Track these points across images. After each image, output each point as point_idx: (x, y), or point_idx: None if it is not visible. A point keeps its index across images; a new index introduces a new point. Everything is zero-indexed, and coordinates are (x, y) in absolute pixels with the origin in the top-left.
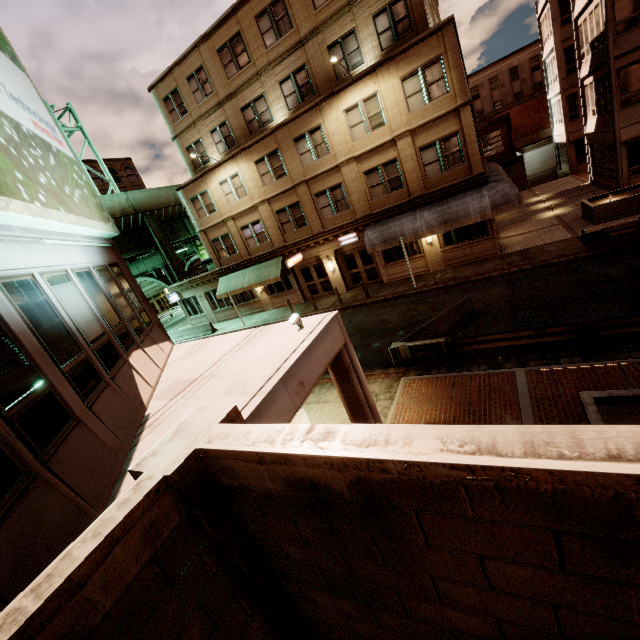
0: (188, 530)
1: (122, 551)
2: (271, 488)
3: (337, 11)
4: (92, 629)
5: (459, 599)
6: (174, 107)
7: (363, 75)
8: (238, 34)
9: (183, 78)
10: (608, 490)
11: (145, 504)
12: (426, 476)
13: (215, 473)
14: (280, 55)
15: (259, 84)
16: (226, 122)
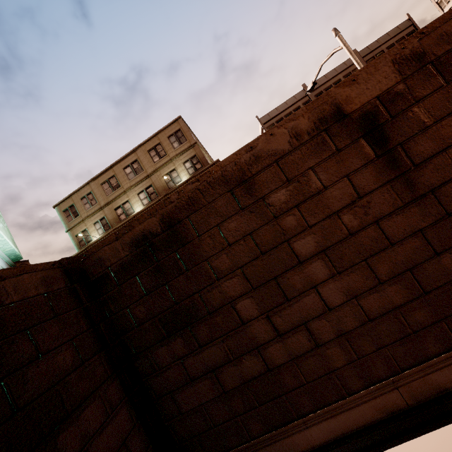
0: (69, 295)
1: (28, 279)
2: (123, 256)
3: (165, 162)
4: (3, 304)
5: (223, 268)
6: (70, 214)
7: (182, 184)
8: (113, 176)
9: (78, 198)
10: (233, 162)
11: (45, 266)
12: (186, 193)
13: (90, 270)
14: (137, 182)
15: (126, 196)
16: (105, 217)
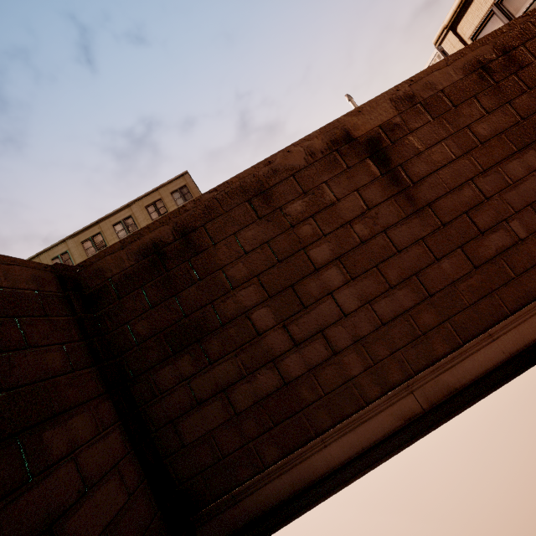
0: (61, 301)
1: (19, 271)
2: (128, 266)
3: None
4: None
5: (238, 277)
6: None
7: None
8: (99, 233)
9: (48, 259)
10: (251, 175)
11: (37, 266)
12: (203, 202)
13: (86, 282)
14: None
15: None
16: None
